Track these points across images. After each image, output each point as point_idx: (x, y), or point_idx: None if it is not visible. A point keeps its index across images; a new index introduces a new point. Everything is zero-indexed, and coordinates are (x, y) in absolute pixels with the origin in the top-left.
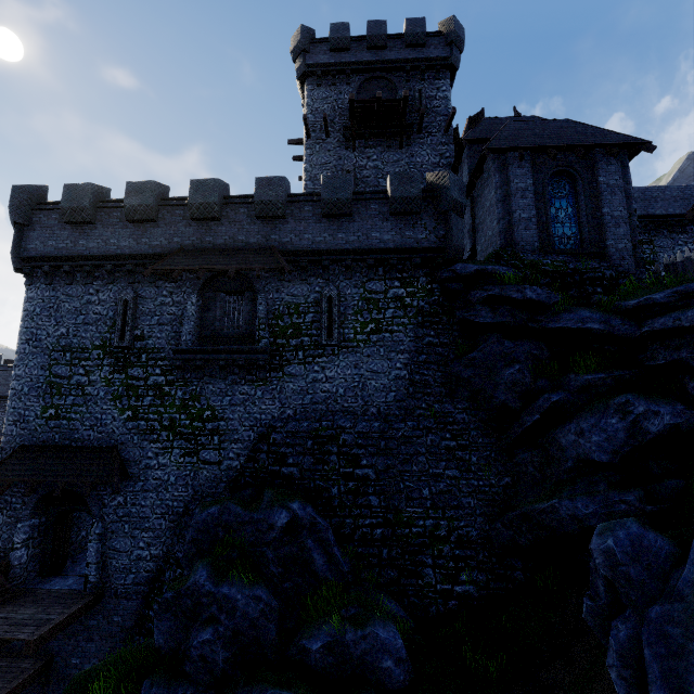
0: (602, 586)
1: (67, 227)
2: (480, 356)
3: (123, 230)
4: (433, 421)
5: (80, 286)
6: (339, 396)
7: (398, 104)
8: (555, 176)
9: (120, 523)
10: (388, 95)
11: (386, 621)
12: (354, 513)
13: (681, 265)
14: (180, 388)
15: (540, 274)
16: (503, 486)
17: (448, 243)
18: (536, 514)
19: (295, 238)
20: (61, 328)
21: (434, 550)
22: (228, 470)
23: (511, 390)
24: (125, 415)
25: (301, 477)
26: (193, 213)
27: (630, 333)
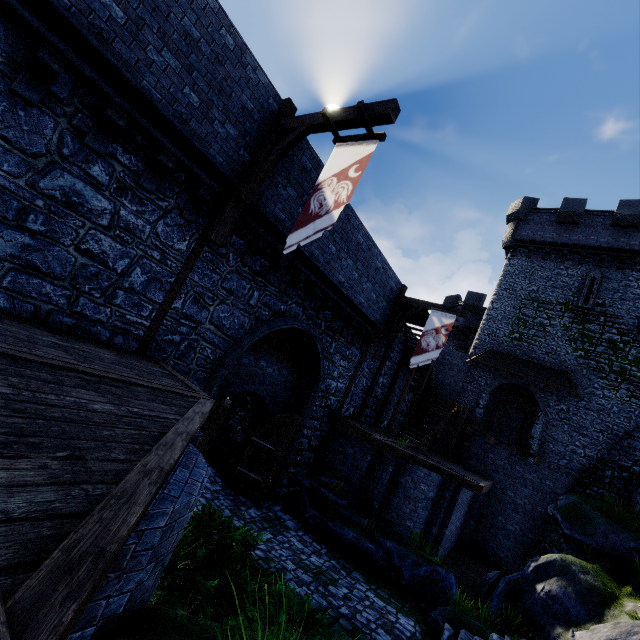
0: None
1: (554, 224)
2: None
3: (603, 231)
4: None
5: (553, 263)
6: None
7: None
8: None
9: (560, 422)
10: None
11: None
12: None
13: None
14: (634, 348)
15: None
16: None
17: None
18: None
19: None
20: (532, 286)
21: None
22: None
23: None
24: (577, 353)
25: None
26: None
27: None
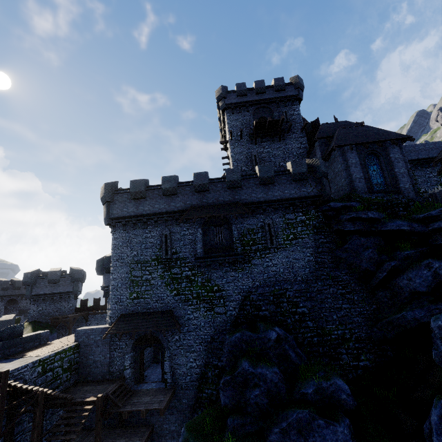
0: (439, 342)
1: (132, 201)
2: (350, 246)
3: (160, 200)
4: (331, 281)
5: (141, 230)
6: (281, 273)
7: (278, 121)
8: (368, 155)
9: (178, 350)
10: (269, 115)
11: (337, 377)
12: (301, 331)
13: (438, 194)
14: (199, 277)
15: (371, 204)
16: (373, 310)
17: (323, 192)
18: (395, 320)
19: (247, 196)
20: (133, 251)
21: (345, 345)
22: (230, 316)
23: (369, 262)
24: (173, 293)
25: (271, 316)
26: (196, 189)
27: (423, 230)
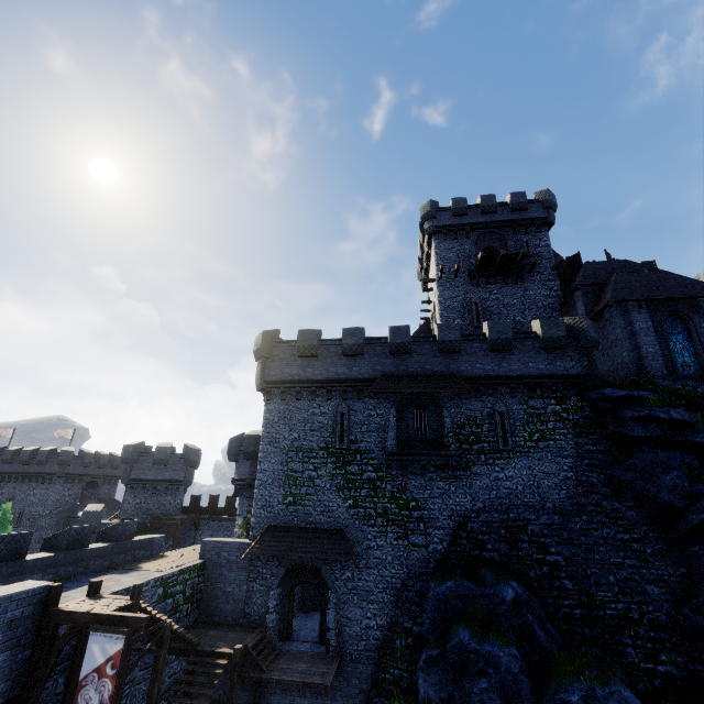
0: None
1: (298, 359)
2: (638, 462)
3: (338, 361)
4: (604, 516)
5: (306, 402)
6: (519, 492)
7: (516, 256)
8: (667, 317)
9: (350, 594)
10: (500, 245)
11: (622, 684)
12: (552, 594)
13: None
14: (389, 483)
15: (675, 397)
16: (680, 576)
17: (592, 371)
18: None
19: (469, 367)
20: (294, 433)
21: (630, 631)
22: (434, 552)
23: (673, 492)
24: (347, 503)
25: (501, 561)
26: (392, 349)
27: None
